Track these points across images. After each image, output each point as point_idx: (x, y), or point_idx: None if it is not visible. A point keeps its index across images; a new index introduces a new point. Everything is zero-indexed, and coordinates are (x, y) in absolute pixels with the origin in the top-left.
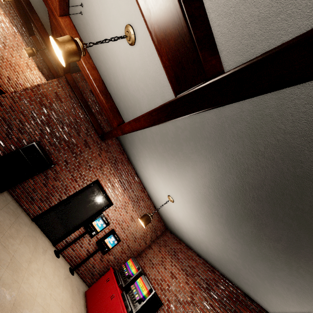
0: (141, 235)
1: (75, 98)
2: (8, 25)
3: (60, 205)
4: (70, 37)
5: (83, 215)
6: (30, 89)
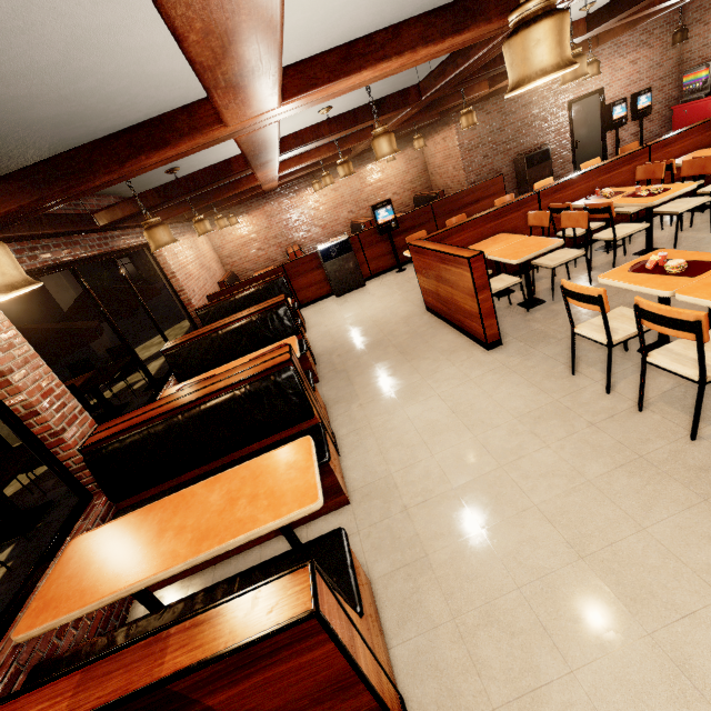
0: (661, 53)
1: (475, 107)
2: (337, 183)
3: (574, 152)
4: (593, 65)
5: (596, 131)
6: (462, 155)
